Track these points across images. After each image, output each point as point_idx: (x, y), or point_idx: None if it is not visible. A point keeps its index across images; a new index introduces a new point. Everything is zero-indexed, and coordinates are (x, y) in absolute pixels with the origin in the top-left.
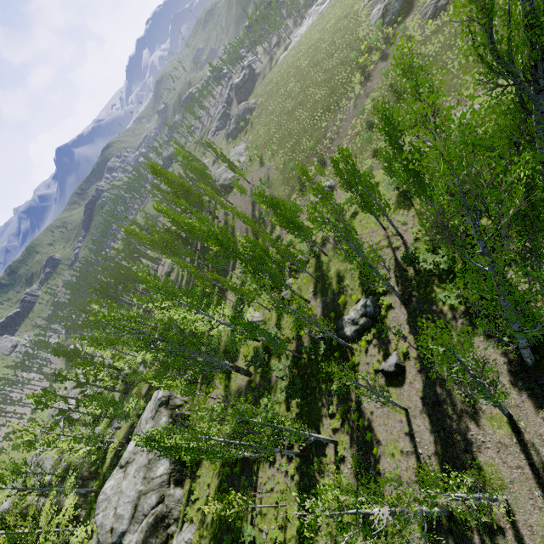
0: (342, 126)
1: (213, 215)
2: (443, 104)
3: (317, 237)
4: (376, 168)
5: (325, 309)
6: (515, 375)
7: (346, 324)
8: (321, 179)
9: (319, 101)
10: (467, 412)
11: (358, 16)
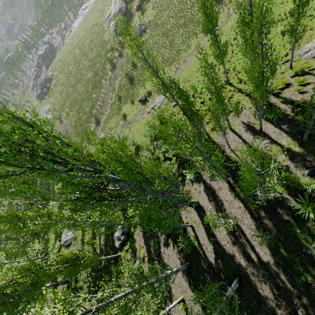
0: (105, 97)
1: None
2: (152, 88)
3: None
4: (125, 127)
5: (106, 227)
6: (184, 271)
7: (115, 240)
8: (98, 133)
9: (89, 80)
10: (168, 297)
11: (103, 26)
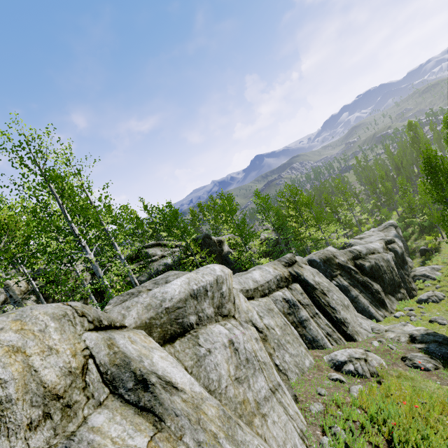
0: None
1: None
2: None
3: None
4: None
5: None
6: None
7: None
8: None
9: None
10: None
11: None
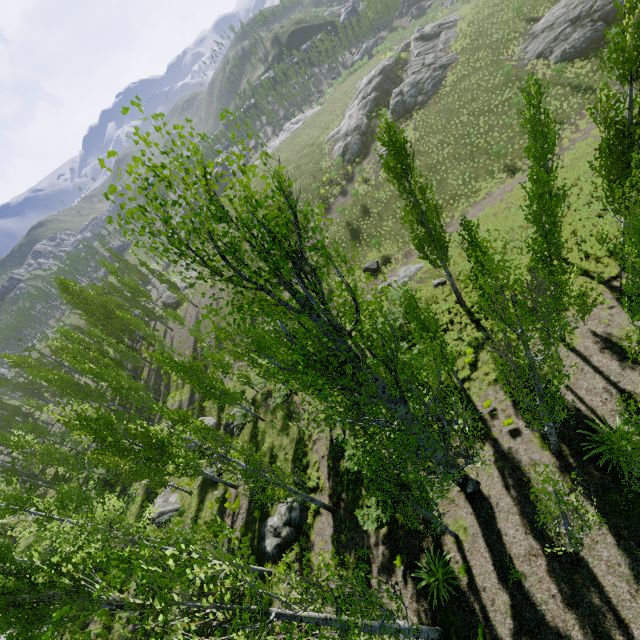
0: None
1: (146, 342)
2: (392, 252)
3: (258, 392)
4: None
5: (252, 502)
6: None
7: (268, 533)
8: None
9: None
10: None
11: (322, 148)
